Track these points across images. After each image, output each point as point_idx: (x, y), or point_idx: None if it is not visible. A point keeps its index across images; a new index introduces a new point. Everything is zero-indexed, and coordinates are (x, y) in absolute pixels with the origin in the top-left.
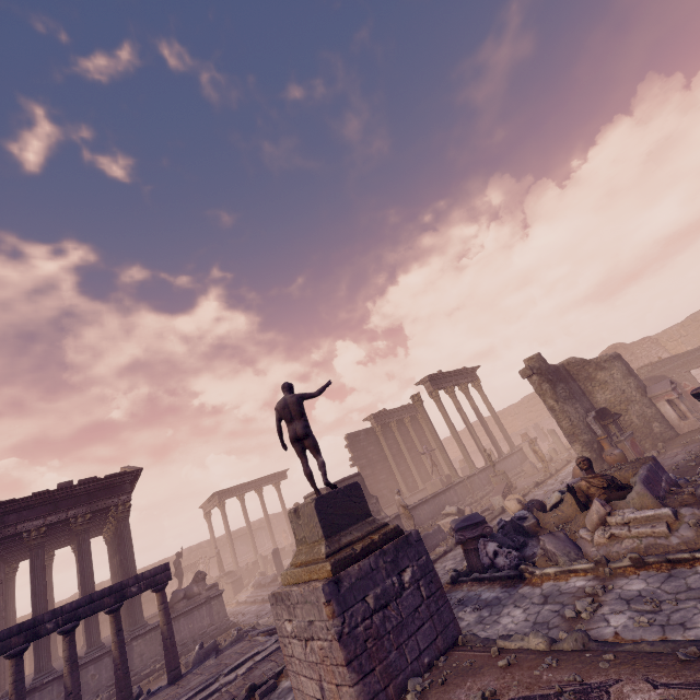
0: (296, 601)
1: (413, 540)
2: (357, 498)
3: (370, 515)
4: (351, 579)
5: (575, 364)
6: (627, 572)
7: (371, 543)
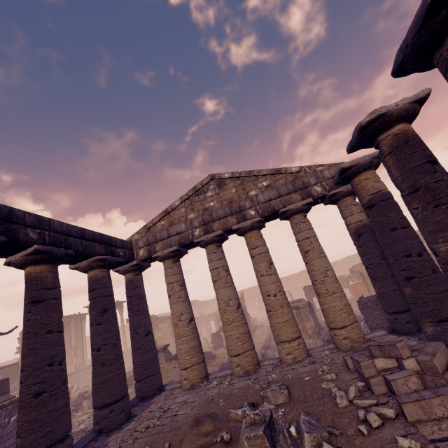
0: None
1: None
2: (5, 385)
3: (8, 393)
4: None
5: (153, 318)
6: None
7: (3, 405)
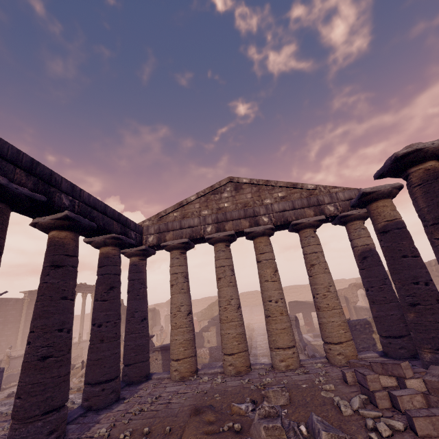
0: None
1: (0, 371)
2: None
3: None
4: None
5: None
6: (74, 392)
7: None
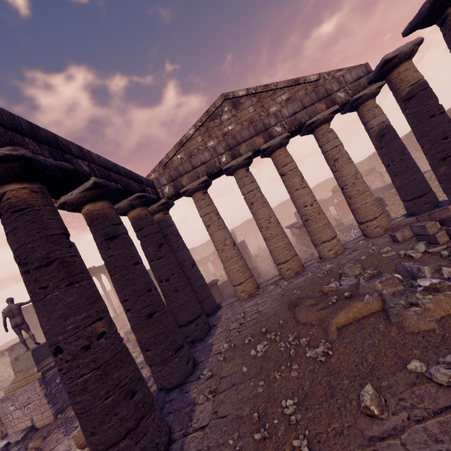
0: (20, 394)
1: None
2: None
3: None
4: (50, 375)
5: None
6: None
7: None
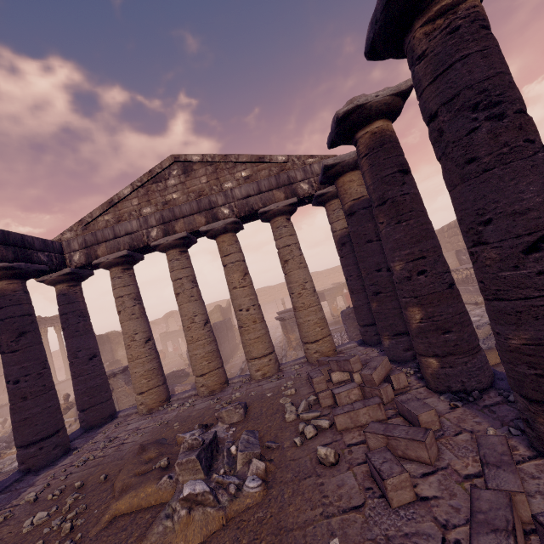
0: None
1: None
2: None
3: None
4: None
5: (115, 334)
6: None
7: None
